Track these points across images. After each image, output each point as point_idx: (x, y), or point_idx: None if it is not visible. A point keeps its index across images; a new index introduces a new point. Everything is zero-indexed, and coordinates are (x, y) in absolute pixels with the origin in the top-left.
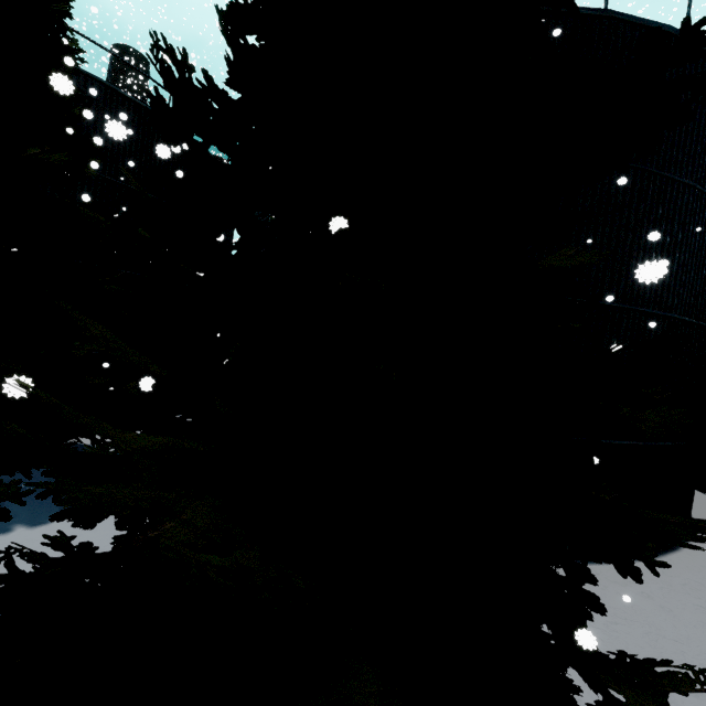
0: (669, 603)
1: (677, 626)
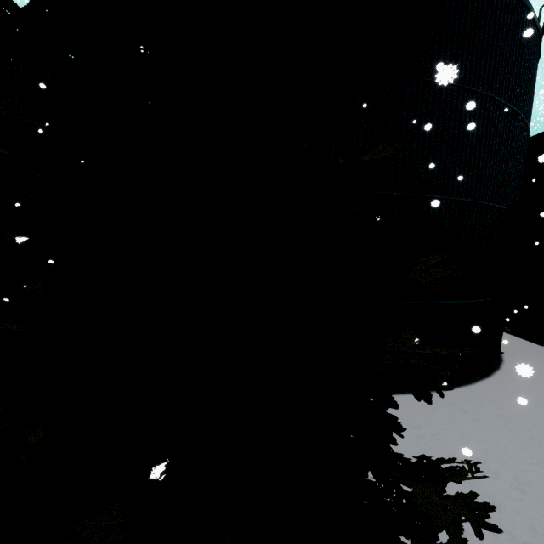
0: (479, 415)
1: (484, 430)
